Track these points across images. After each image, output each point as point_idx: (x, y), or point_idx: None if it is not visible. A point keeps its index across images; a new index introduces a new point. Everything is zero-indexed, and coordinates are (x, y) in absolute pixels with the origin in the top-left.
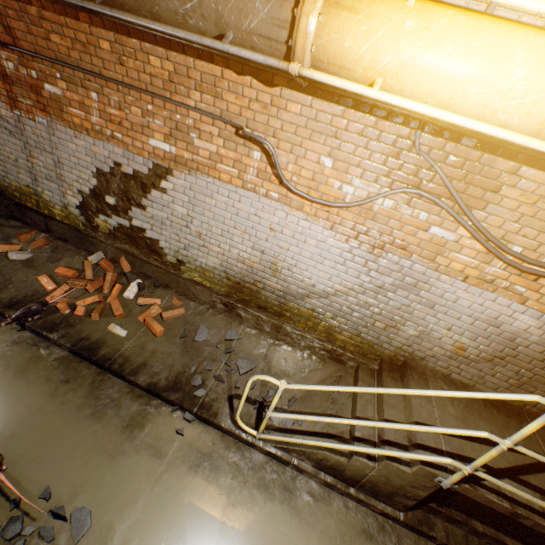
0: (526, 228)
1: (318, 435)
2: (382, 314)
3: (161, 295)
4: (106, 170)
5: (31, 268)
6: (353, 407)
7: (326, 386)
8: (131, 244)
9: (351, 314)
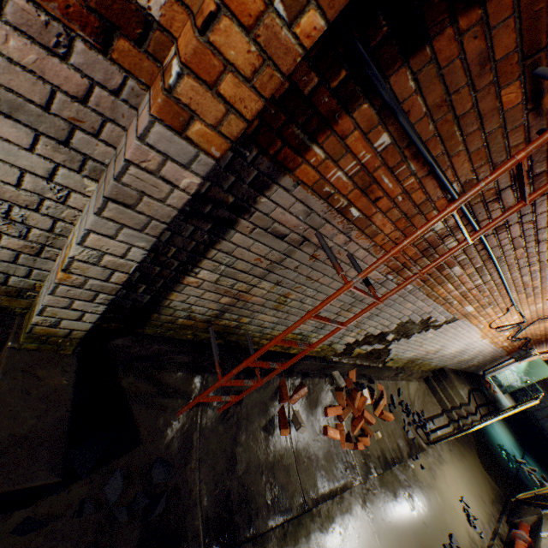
0: (523, 331)
1: (445, 426)
2: (454, 356)
3: (373, 387)
4: (417, 322)
5: (308, 428)
6: (442, 403)
7: (494, 419)
8: (364, 357)
9: (443, 359)
